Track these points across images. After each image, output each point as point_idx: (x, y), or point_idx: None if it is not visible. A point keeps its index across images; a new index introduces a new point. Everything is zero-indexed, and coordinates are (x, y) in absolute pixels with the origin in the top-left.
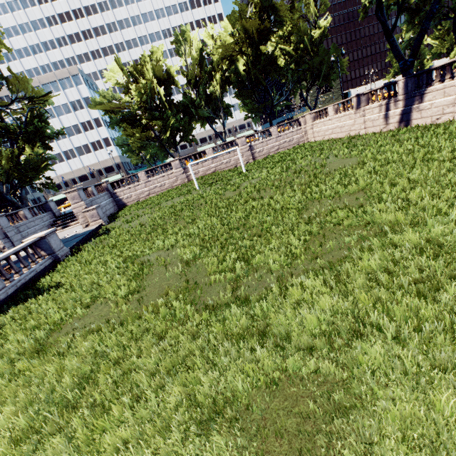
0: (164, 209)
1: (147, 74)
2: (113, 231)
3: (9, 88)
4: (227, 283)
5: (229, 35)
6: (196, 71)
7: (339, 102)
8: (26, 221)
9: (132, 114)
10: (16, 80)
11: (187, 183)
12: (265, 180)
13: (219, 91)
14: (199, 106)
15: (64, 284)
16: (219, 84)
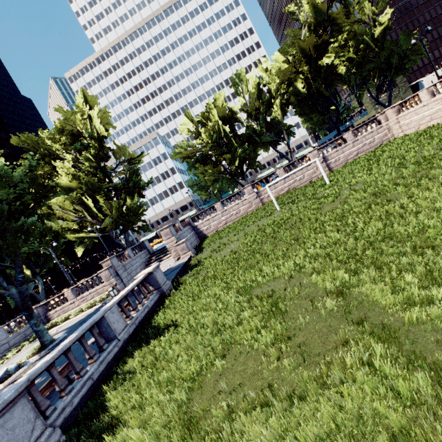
0: (250, 233)
1: (214, 118)
2: (207, 262)
3: (115, 156)
4: (437, 325)
5: (283, 62)
6: (255, 104)
7: (436, 82)
8: (130, 259)
9: (203, 154)
10: (118, 150)
11: (262, 206)
12: (376, 182)
13: (279, 115)
14: (262, 133)
15: (180, 322)
16: (278, 108)
